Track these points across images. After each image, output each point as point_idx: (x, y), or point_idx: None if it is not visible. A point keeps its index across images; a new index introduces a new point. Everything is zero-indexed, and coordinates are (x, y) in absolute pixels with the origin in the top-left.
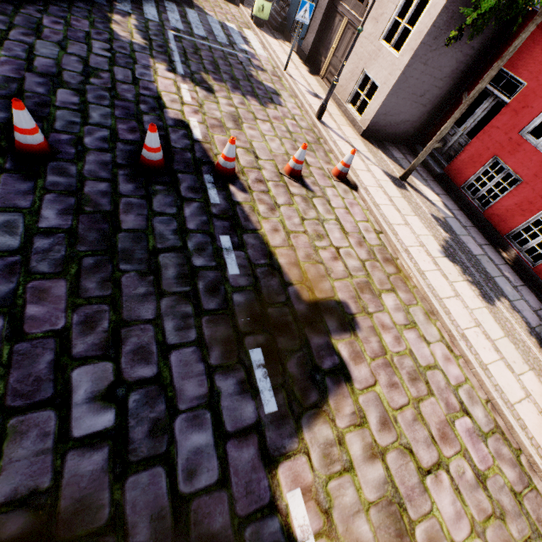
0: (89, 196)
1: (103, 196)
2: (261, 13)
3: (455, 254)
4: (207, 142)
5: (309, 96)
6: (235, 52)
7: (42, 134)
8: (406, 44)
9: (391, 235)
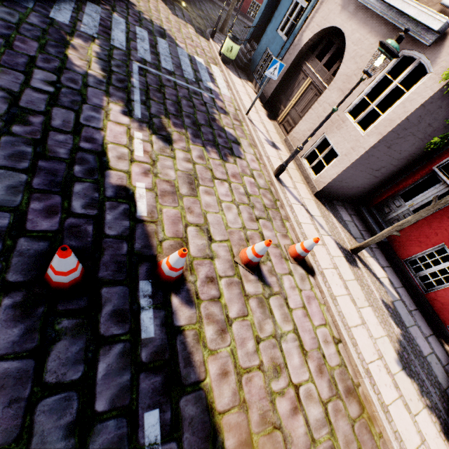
0: None
1: None
2: (229, 53)
3: (409, 361)
4: (152, 221)
5: (267, 146)
6: (200, 91)
7: None
8: (374, 126)
9: (352, 348)
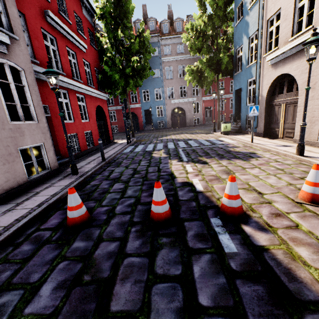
0: (95, 260)
1: (108, 257)
2: (225, 129)
3: None
4: (207, 191)
5: (279, 147)
6: (216, 146)
7: (86, 208)
8: None
9: None
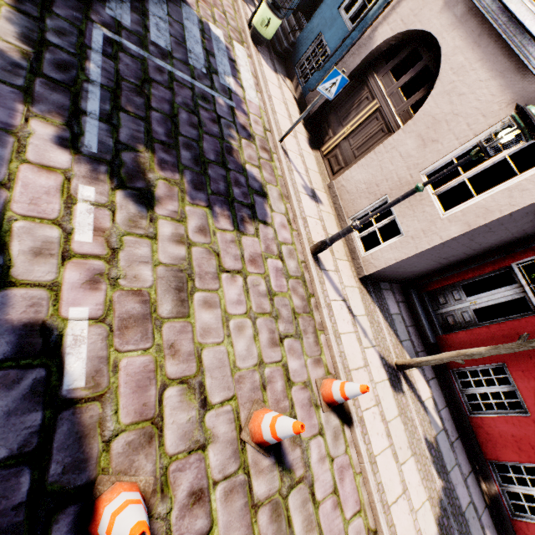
0: None
1: None
2: (264, 28)
3: (449, 530)
4: (95, 396)
5: (305, 199)
6: (212, 93)
7: None
8: (461, 210)
9: None
